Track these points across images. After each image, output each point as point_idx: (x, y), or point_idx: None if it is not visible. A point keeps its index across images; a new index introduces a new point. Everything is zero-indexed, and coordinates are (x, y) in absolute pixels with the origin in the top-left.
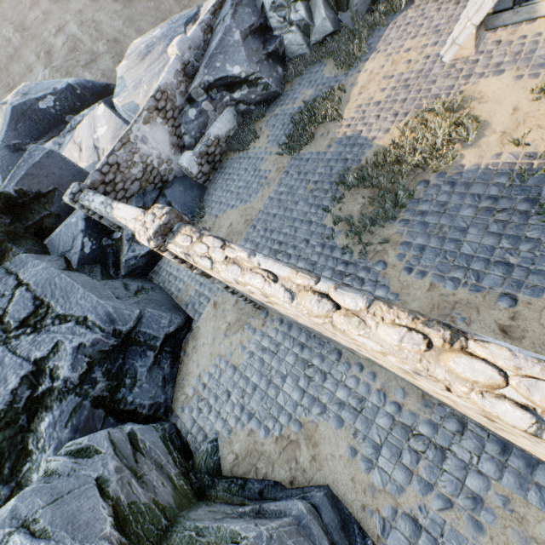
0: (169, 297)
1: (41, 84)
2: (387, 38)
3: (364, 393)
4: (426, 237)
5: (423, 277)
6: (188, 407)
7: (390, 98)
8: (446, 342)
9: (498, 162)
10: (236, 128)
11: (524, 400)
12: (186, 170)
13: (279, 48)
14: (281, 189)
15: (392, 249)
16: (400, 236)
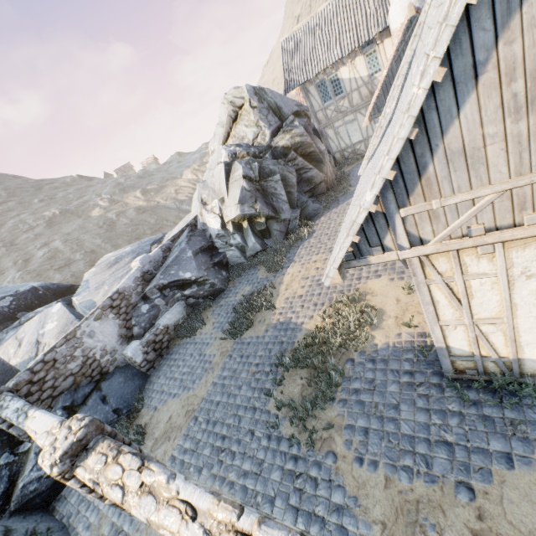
0: None
1: (5, 287)
2: (300, 254)
3: None
4: (365, 417)
5: (376, 468)
6: None
7: (309, 292)
8: None
9: (401, 340)
10: (185, 316)
11: None
12: (130, 359)
13: (223, 259)
14: (225, 373)
15: (338, 435)
16: (342, 418)
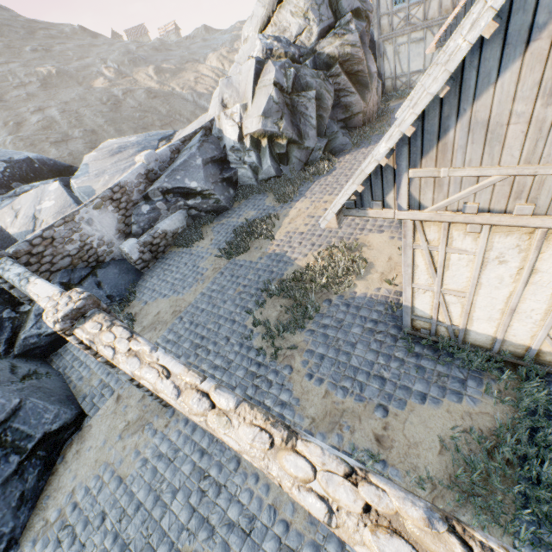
0: (66, 386)
1: None
2: (313, 190)
3: (255, 510)
4: (326, 347)
5: (321, 383)
6: (43, 539)
7: (310, 231)
8: (284, 441)
9: (378, 294)
10: (185, 227)
11: (323, 492)
12: (126, 255)
13: (233, 177)
14: (214, 287)
15: (298, 355)
16: (306, 344)
